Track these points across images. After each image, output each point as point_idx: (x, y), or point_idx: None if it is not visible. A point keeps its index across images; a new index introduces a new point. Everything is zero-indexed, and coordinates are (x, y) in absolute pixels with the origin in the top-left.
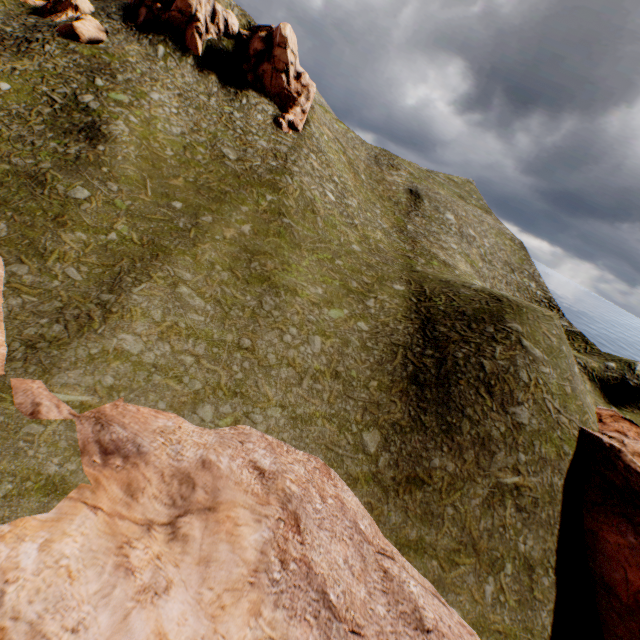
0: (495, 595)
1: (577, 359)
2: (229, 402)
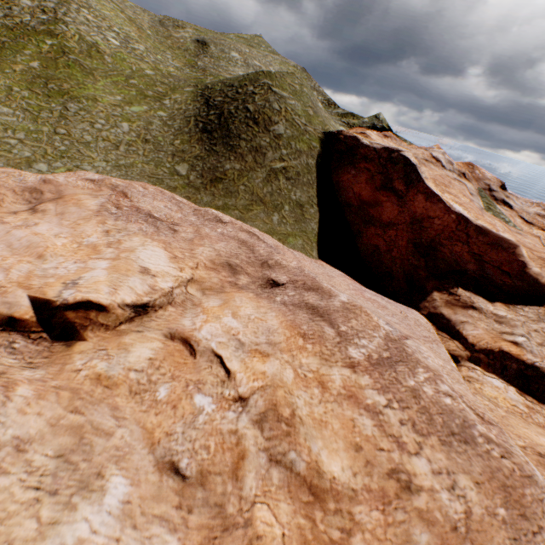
0: (280, 220)
1: (342, 121)
2: (59, 161)
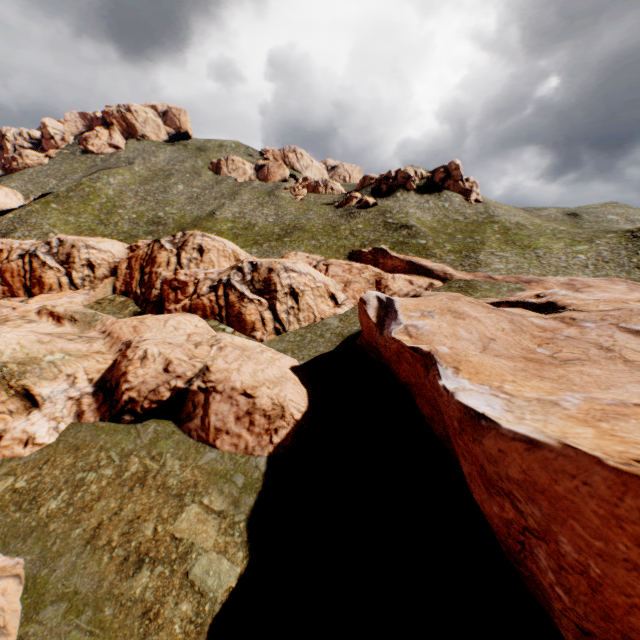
0: None
1: None
2: (557, 275)
